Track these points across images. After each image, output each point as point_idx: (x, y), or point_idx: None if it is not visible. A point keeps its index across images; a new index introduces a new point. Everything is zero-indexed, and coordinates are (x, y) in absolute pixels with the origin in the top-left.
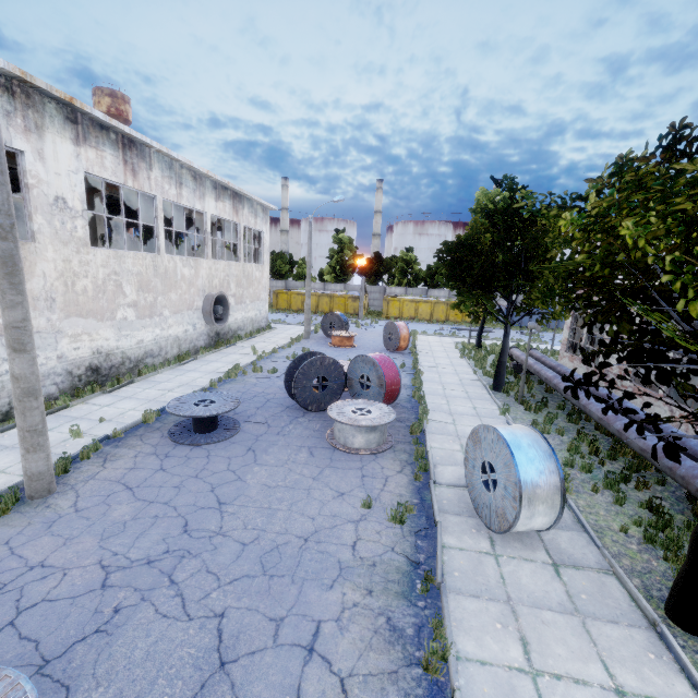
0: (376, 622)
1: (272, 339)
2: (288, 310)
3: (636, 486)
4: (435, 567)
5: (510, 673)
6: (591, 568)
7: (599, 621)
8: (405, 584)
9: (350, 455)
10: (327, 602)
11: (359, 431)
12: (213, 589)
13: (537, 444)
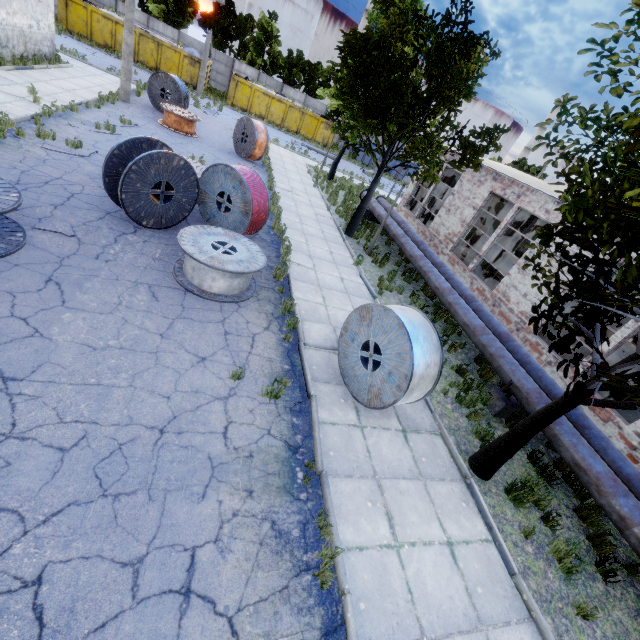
0: (261, 531)
1: (64, 83)
2: (88, 39)
3: (449, 350)
4: (313, 449)
5: (382, 552)
6: (427, 431)
7: (434, 481)
8: (285, 475)
9: (207, 302)
10: (201, 519)
11: (222, 275)
12: (13, 540)
13: (430, 337)
